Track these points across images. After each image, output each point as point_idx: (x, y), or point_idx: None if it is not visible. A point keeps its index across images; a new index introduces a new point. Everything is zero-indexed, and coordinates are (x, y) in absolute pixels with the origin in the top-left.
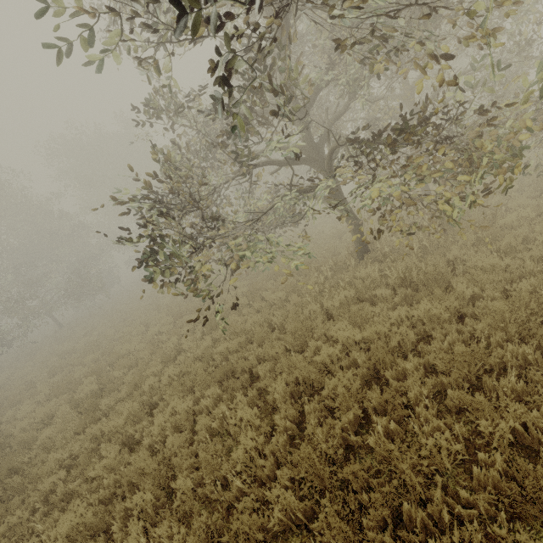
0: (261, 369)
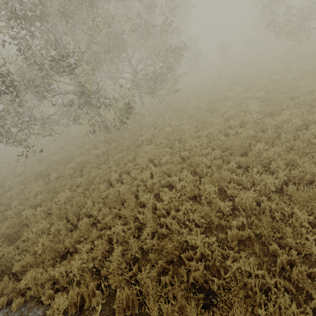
0: (52, 173)
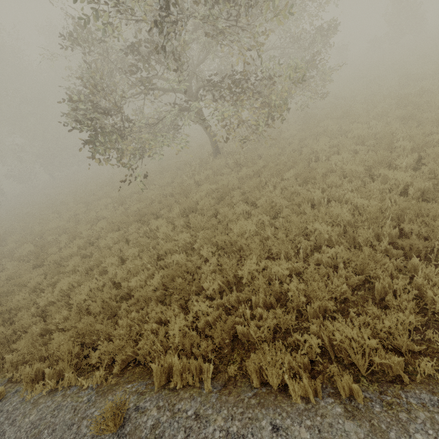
0: (163, 211)
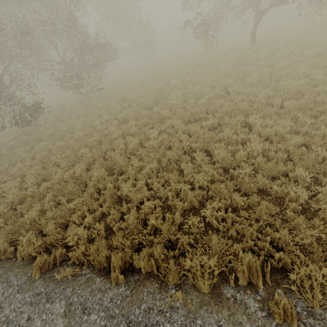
0: None
